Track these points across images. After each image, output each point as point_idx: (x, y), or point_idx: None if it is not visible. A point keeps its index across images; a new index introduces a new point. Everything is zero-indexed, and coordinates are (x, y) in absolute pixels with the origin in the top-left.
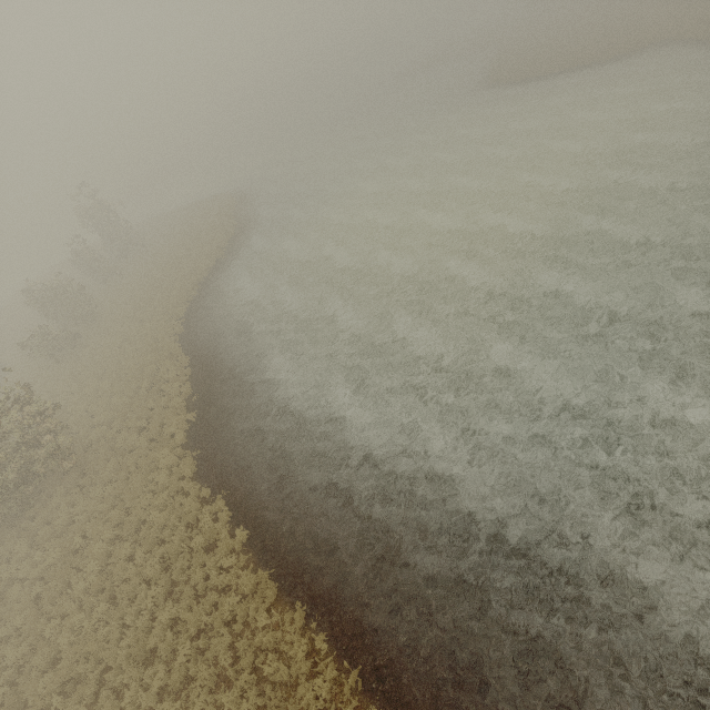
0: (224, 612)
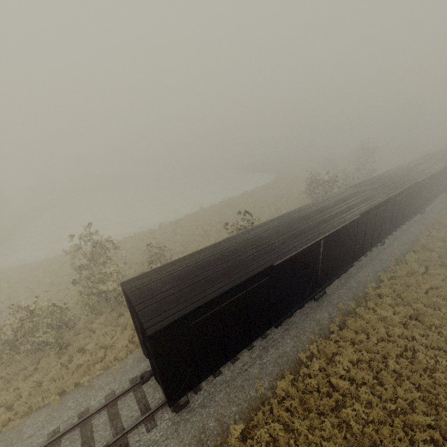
0: None
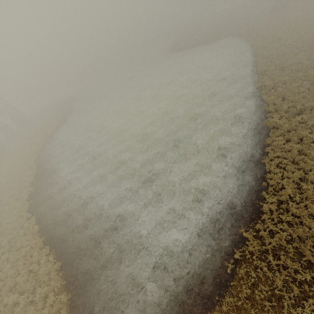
0: (22, 252)
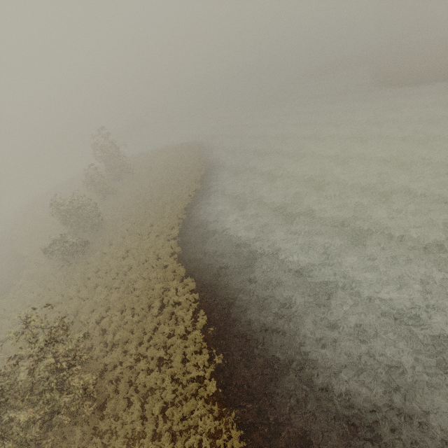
0: None
